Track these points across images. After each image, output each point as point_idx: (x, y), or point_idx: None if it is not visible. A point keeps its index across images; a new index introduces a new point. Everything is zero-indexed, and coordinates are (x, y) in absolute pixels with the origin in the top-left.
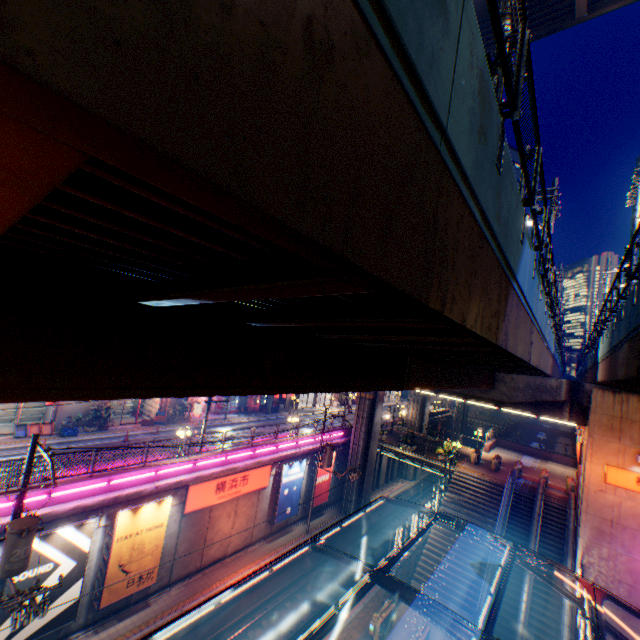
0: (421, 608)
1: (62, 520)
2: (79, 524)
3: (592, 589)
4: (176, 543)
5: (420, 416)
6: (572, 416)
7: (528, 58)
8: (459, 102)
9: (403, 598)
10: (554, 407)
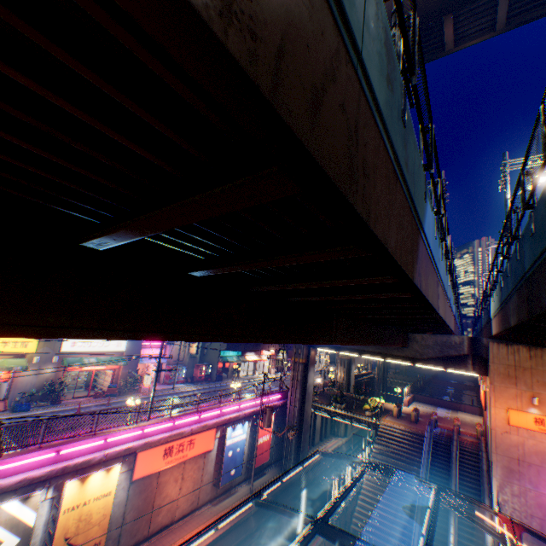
0: None
1: (7, 494)
2: (25, 497)
3: (511, 523)
4: (124, 512)
5: (347, 377)
6: (475, 367)
7: (419, 43)
8: (370, 39)
9: None
10: (459, 360)
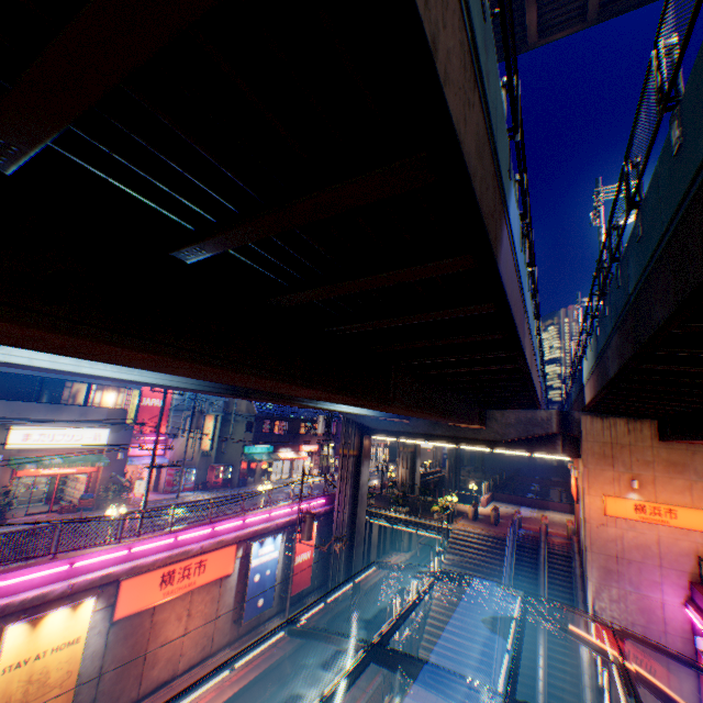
0: (430, 683)
1: None
2: None
3: (612, 629)
4: (101, 666)
5: (411, 475)
6: (565, 449)
7: None
8: None
9: (407, 674)
10: (547, 442)
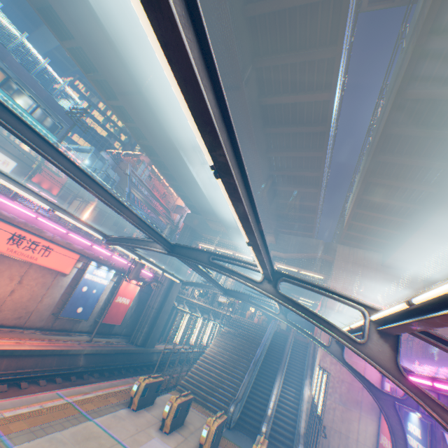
0: (212, 265)
1: None
2: None
3: None
4: None
5: (213, 296)
6: (322, 269)
7: None
8: None
9: (195, 260)
10: (312, 263)
